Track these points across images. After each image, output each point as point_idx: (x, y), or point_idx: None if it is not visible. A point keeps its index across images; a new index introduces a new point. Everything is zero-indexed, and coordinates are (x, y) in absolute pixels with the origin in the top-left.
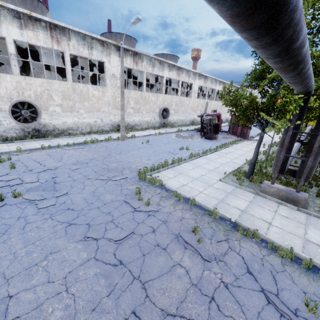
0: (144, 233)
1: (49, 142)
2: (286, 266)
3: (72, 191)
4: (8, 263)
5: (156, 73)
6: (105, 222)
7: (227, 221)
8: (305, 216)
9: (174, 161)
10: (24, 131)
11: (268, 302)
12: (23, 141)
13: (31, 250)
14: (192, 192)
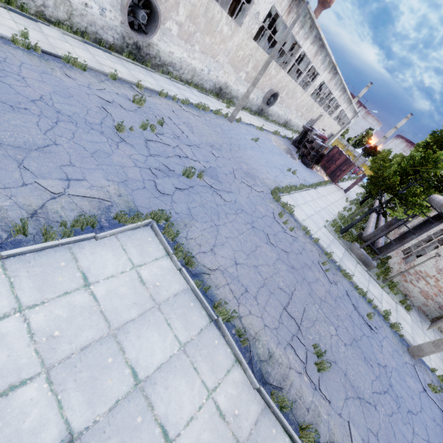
0: (296, 253)
1: (154, 80)
2: (360, 298)
3: (233, 189)
4: (240, 244)
5: (298, 38)
6: (272, 234)
7: (335, 263)
8: (368, 276)
9: (292, 188)
10: (123, 41)
11: (355, 309)
12: (120, 57)
13: (245, 239)
14: (311, 230)
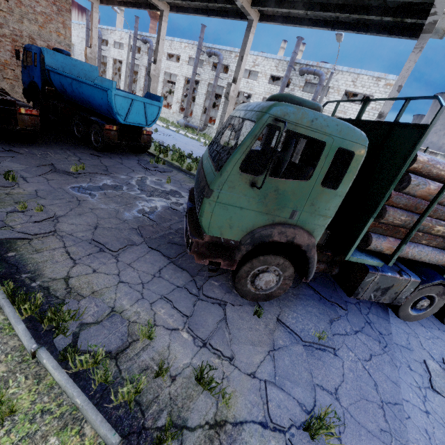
0: None
1: None
2: None
3: None
4: None
5: None
6: None
7: None
8: None
9: None
10: None
11: None
12: None
13: None
14: None
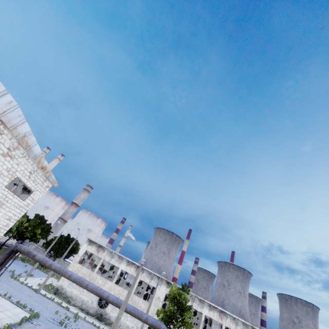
0: None
1: (99, 324)
2: None
3: None
4: None
5: (194, 307)
6: None
7: None
8: None
9: None
10: (96, 312)
11: None
12: (91, 317)
13: None
14: None
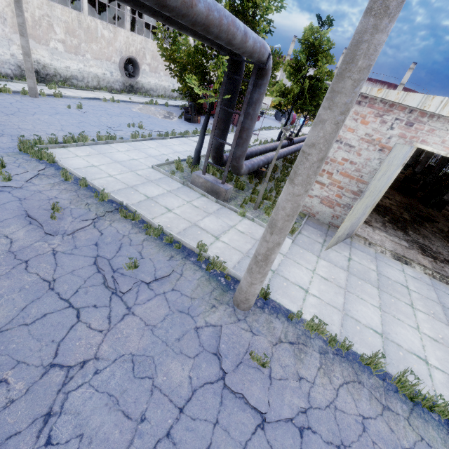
0: None
1: None
2: (147, 242)
3: None
4: None
5: None
6: None
7: (114, 204)
8: (219, 207)
9: (99, 137)
10: None
11: (94, 264)
12: None
13: None
14: (97, 175)
